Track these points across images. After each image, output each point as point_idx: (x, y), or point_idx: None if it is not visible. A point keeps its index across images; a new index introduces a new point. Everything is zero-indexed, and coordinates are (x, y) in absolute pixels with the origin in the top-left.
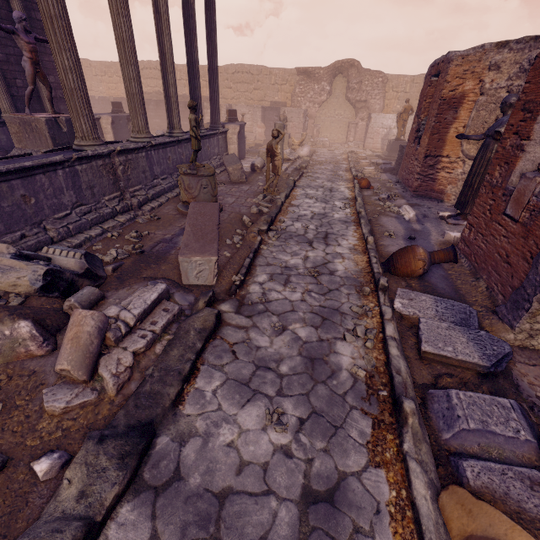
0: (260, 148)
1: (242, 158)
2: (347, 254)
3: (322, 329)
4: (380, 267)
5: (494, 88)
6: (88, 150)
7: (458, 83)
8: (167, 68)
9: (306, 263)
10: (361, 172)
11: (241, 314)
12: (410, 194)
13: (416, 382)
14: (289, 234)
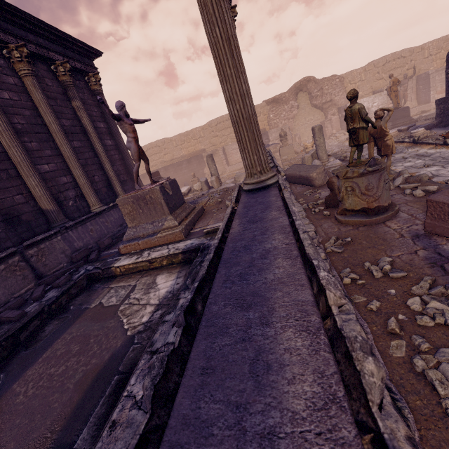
0: None
1: None
2: None
3: None
4: None
5: None
6: (279, 181)
7: None
8: None
9: None
10: (410, 137)
11: None
12: None
13: None
14: None
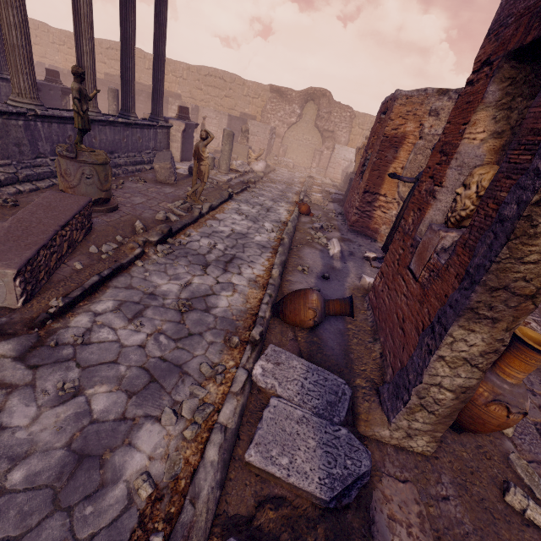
0: (217, 154)
1: (187, 159)
2: (242, 286)
3: (138, 398)
4: (268, 310)
5: (431, 133)
6: None
7: (401, 122)
8: (82, 32)
9: (183, 292)
10: (309, 197)
11: (25, 361)
12: (347, 228)
13: (227, 512)
14: (186, 252)
